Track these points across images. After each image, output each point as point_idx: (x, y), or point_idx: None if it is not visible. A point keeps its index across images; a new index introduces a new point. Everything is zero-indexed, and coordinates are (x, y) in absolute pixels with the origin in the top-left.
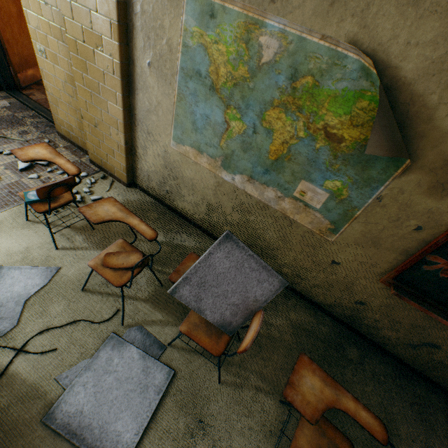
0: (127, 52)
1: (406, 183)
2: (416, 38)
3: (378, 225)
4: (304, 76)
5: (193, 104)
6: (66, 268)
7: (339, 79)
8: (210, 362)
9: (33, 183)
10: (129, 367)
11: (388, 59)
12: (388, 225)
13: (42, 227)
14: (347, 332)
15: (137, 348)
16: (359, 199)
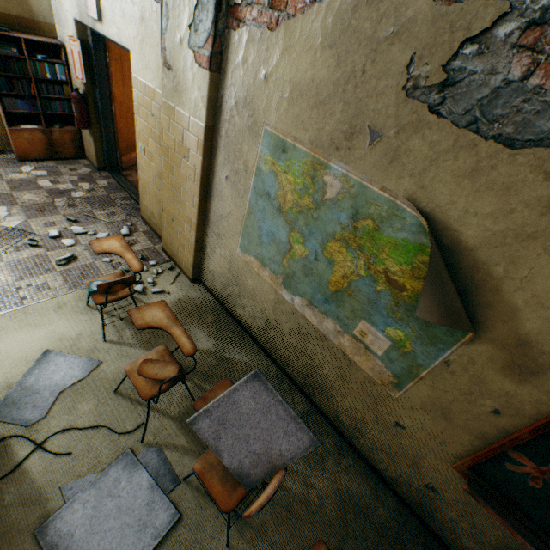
0: (209, 164)
1: (476, 353)
2: (474, 208)
3: (447, 393)
4: (365, 218)
5: (261, 220)
6: (107, 363)
7: (398, 228)
8: (224, 515)
9: (105, 266)
10: (134, 496)
11: (447, 221)
12: (460, 397)
13: (98, 314)
14: (415, 524)
15: (149, 474)
16: (424, 357)
